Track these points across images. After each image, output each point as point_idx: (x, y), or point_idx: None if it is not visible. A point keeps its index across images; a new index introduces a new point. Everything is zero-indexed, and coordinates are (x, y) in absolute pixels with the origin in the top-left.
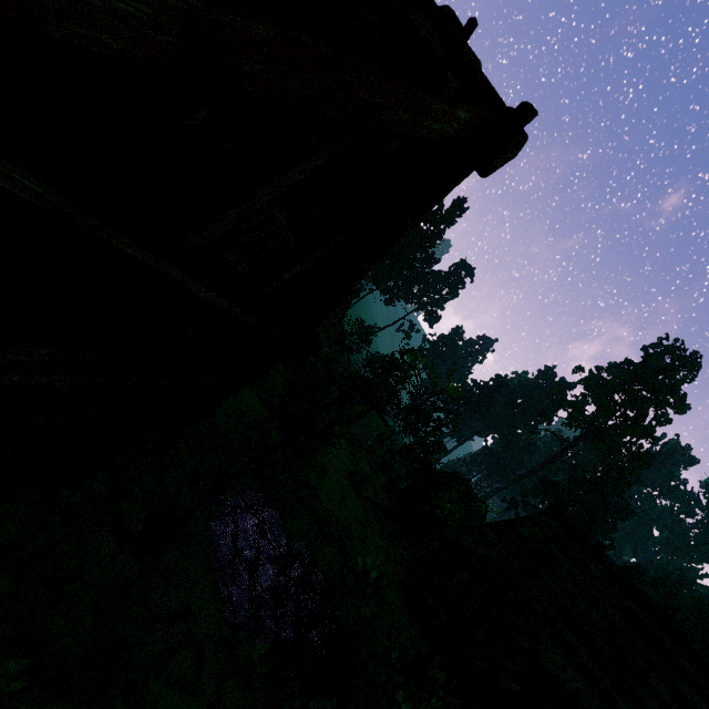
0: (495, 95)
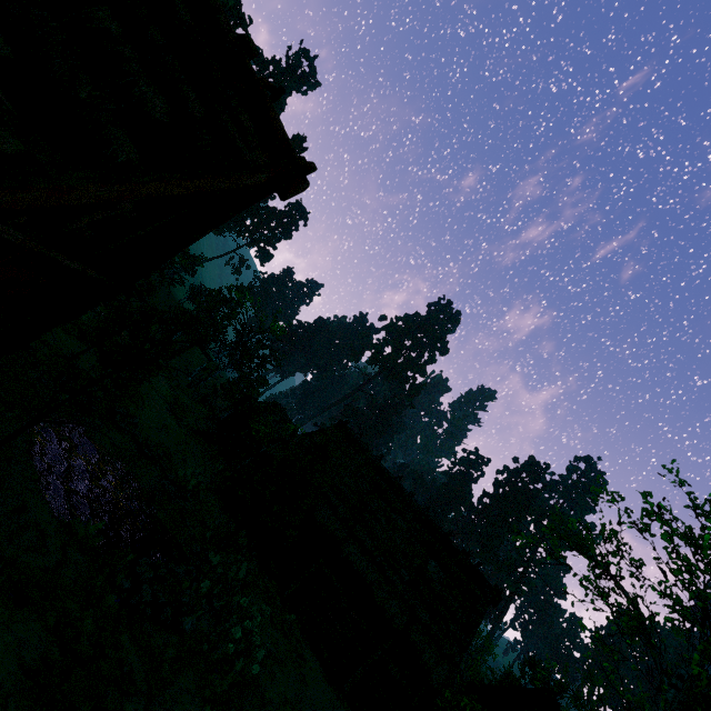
0: (292, 151)
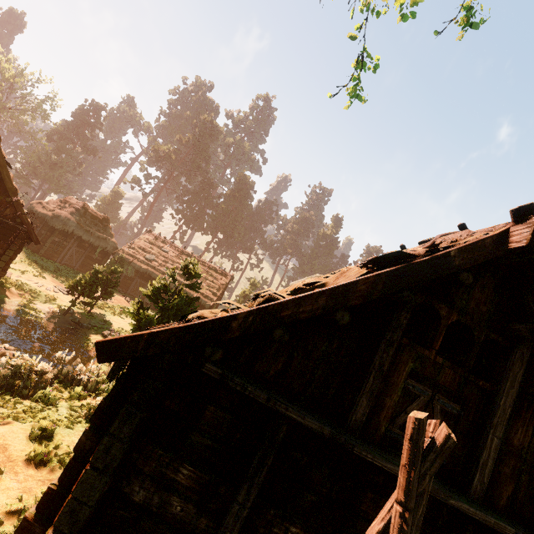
0: None
